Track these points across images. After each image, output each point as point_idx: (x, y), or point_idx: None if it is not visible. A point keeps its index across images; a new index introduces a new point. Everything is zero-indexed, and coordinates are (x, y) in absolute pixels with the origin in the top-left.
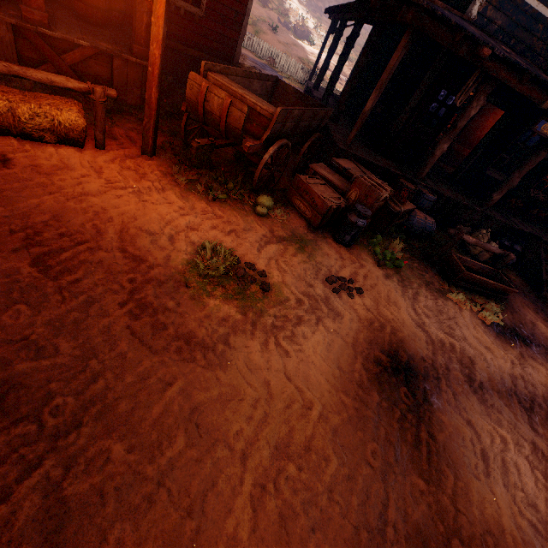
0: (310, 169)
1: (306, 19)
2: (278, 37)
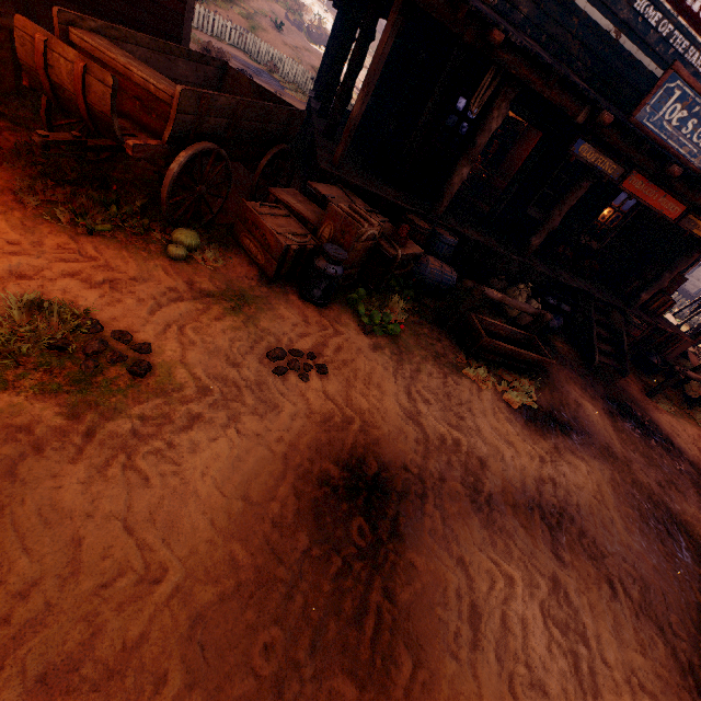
0: (271, 194)
1: (323, 19)
2: (284, 37)
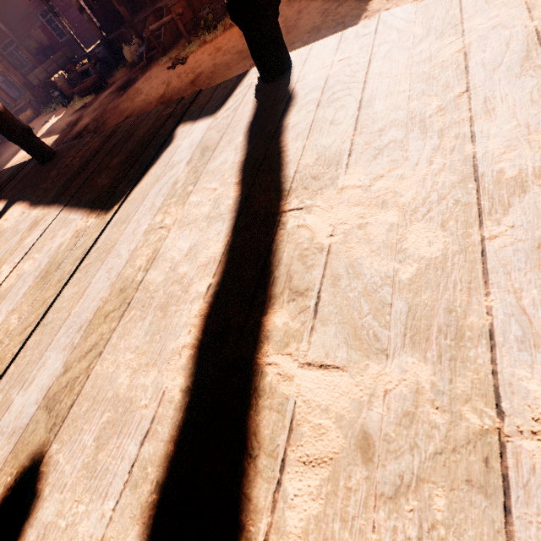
0: None
1: None
2: None
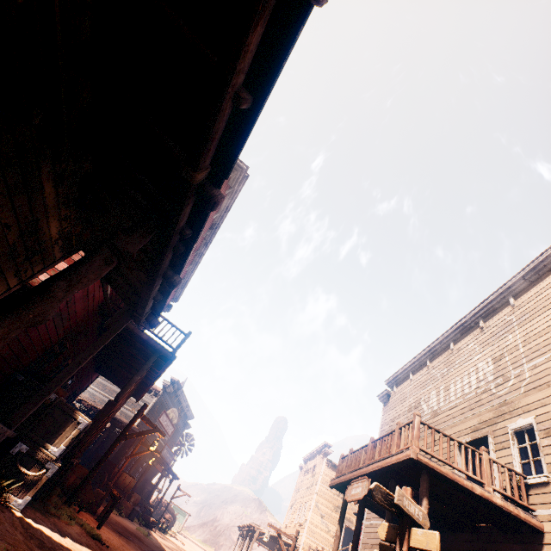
0: None
1: None
2: None
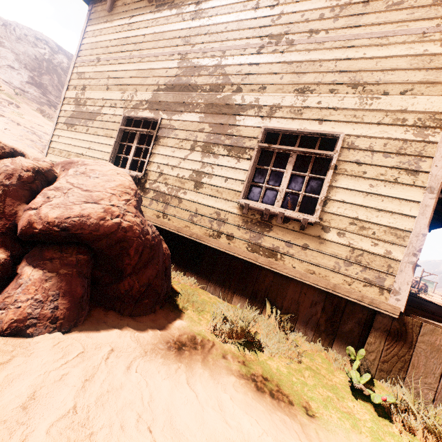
0: None
1: None
2: None
